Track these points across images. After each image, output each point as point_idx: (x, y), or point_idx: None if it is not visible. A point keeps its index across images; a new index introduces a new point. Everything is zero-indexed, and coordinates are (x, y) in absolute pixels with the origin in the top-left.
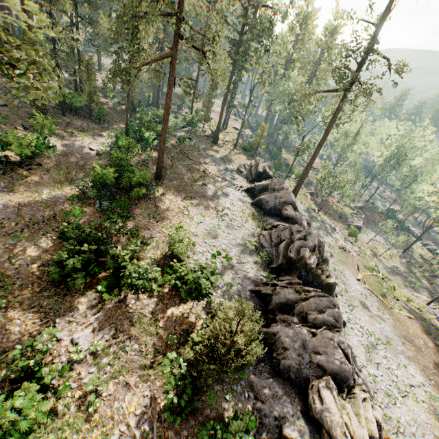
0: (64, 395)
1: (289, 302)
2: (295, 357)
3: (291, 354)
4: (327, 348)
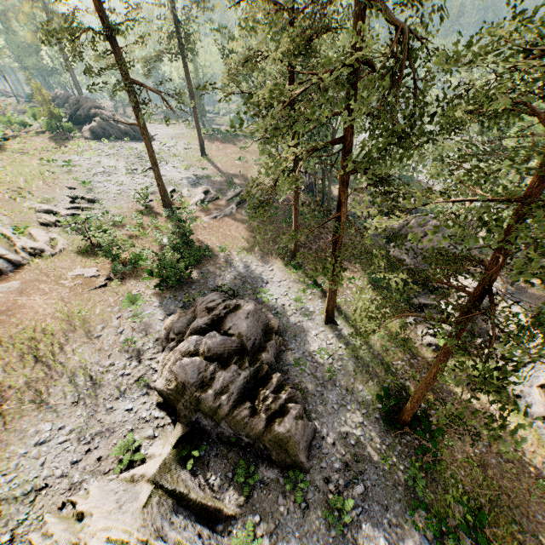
0: (9, 137)
1: (78, 110)
2: (83, 114)
3: (82, 114)
4: (88, 103)
